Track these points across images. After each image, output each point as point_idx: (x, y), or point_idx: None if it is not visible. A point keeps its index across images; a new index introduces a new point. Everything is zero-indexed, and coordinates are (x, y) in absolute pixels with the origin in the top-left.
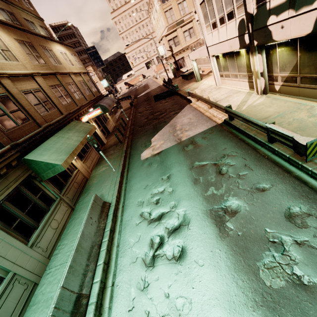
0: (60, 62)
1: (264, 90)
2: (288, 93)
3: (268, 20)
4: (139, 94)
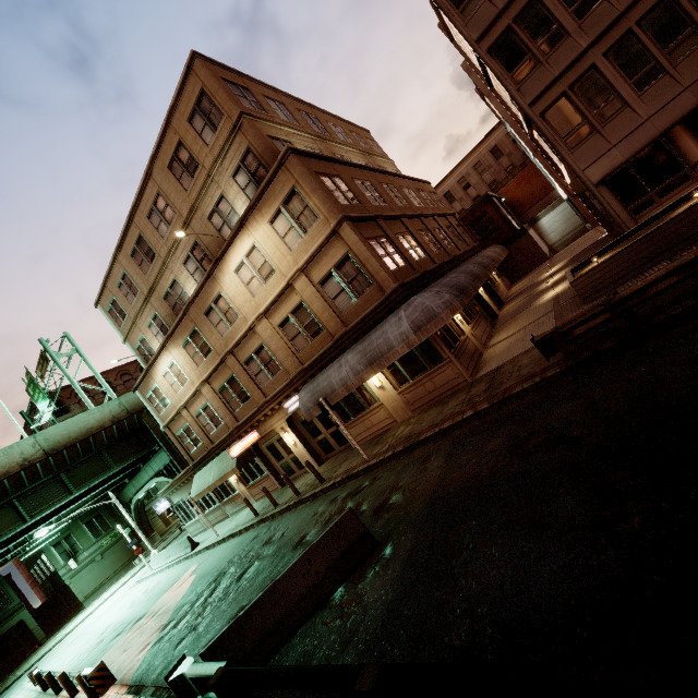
0: (236, 312)
1: None
2: None
3: None
4: None
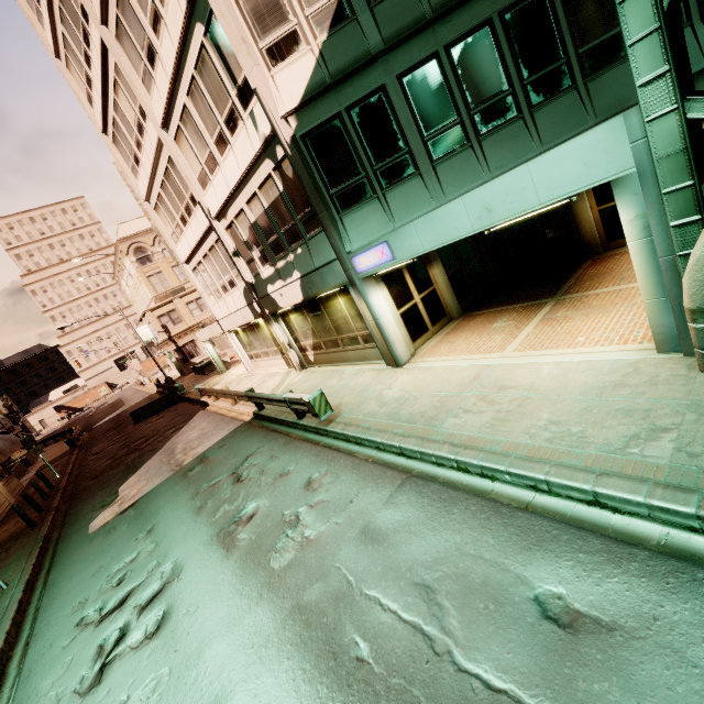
0: None
1: (301, 364)
2: (323, 362)
3: (267, 288)
4: (98, 421)
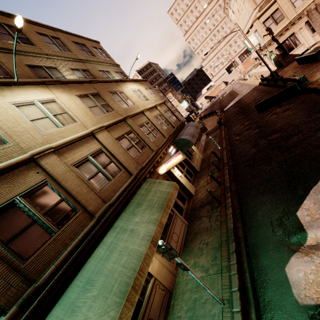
0: (132, 102)
1: None
2: None
3: None
4: (226, 105)
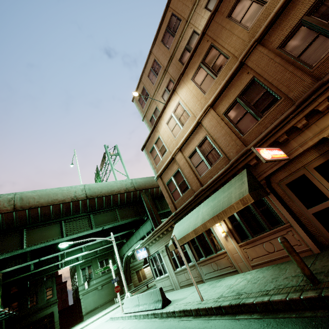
0: None
1: None
2: None
3: None
4: None
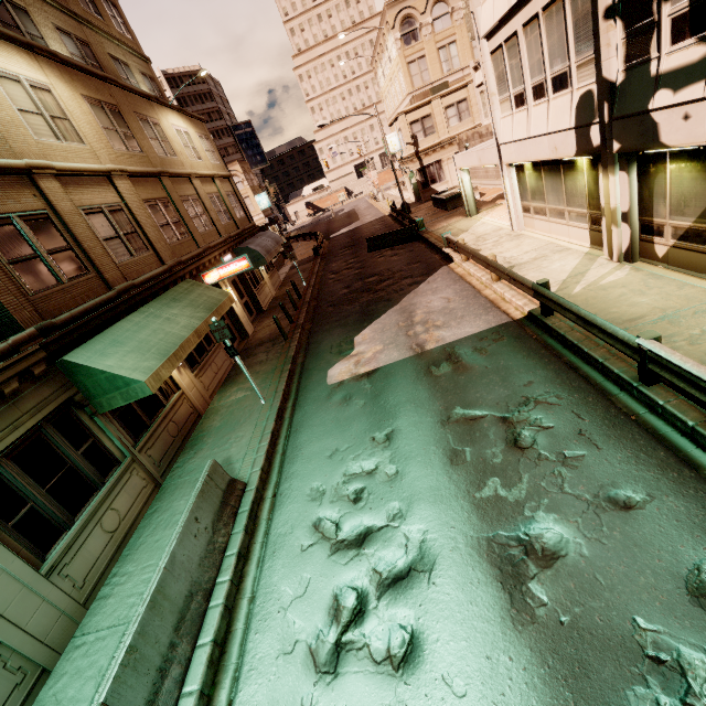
0: (174, 151)
1: (628, 253)
2: (686, 266)
3: (651, 98)
4: (336, 230)
